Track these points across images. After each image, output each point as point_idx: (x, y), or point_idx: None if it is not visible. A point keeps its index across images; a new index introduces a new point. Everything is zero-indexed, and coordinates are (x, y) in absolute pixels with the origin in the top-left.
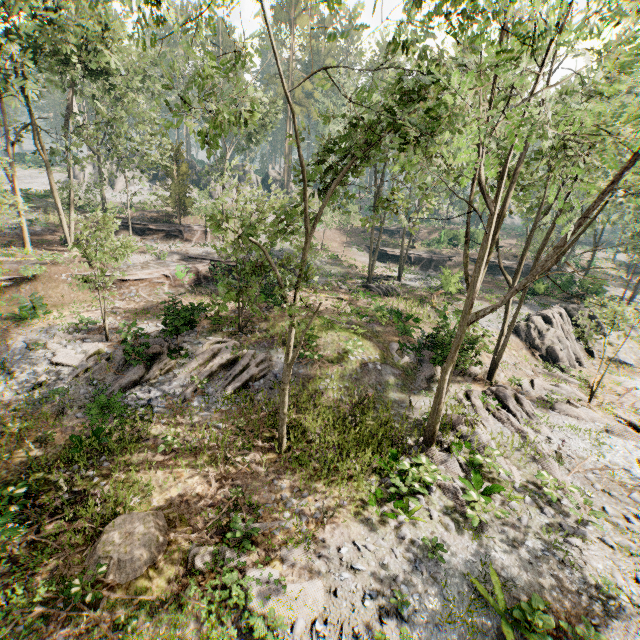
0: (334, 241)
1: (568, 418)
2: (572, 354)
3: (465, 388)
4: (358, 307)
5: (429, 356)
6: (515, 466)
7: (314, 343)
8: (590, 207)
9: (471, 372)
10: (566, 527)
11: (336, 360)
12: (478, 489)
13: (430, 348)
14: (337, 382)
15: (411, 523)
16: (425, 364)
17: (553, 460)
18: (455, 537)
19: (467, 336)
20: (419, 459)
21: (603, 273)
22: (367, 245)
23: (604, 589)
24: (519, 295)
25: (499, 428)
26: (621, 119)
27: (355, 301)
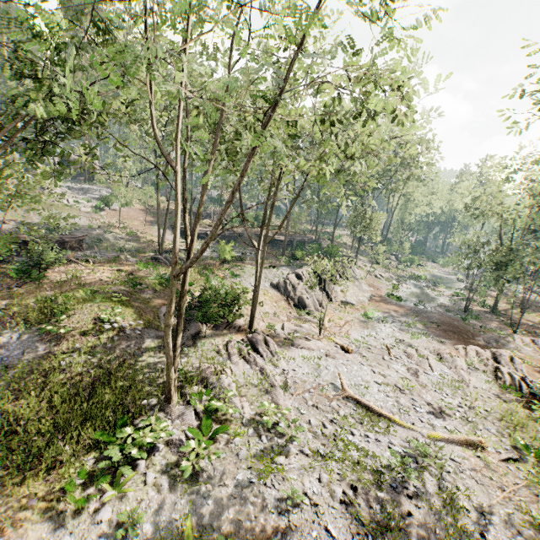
0: (137, 220)
1: (303, 350)
2: (316, 301)
3: (228, 339)
4: (135, 276)
5: (197, 315)
6: (249, 402)
7: (62, 316)
8: (243, 168)
9: (236, 324)
10: (276, 448)
11: (90, 331)
12: (207, 435)
13: (200, 308)
14: (86, 354)
15: (118, 498)
16: (193, 323)
17: (280, 389)
18: (166, 497)
19: (230, 294)
20: (147, 420)
21: (345, 244)
22: (170, 224)
23: (291, 499)
24: (286, 260)
25: (246, 370)
26: (283, 112)
27: (137, 271)
